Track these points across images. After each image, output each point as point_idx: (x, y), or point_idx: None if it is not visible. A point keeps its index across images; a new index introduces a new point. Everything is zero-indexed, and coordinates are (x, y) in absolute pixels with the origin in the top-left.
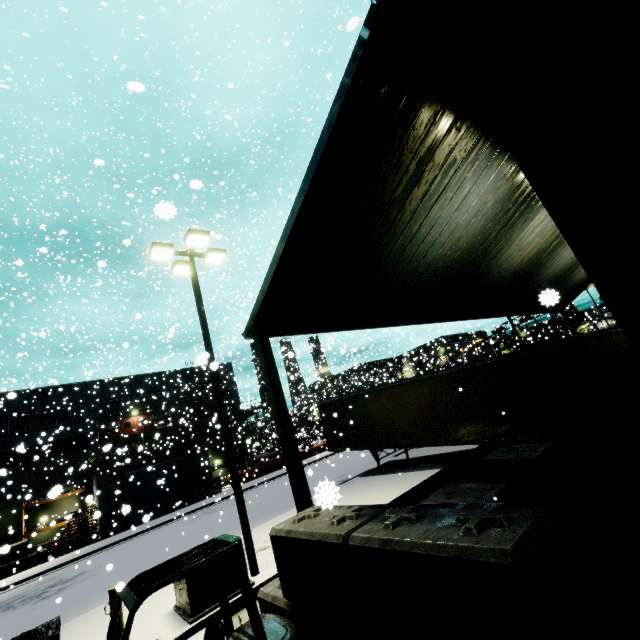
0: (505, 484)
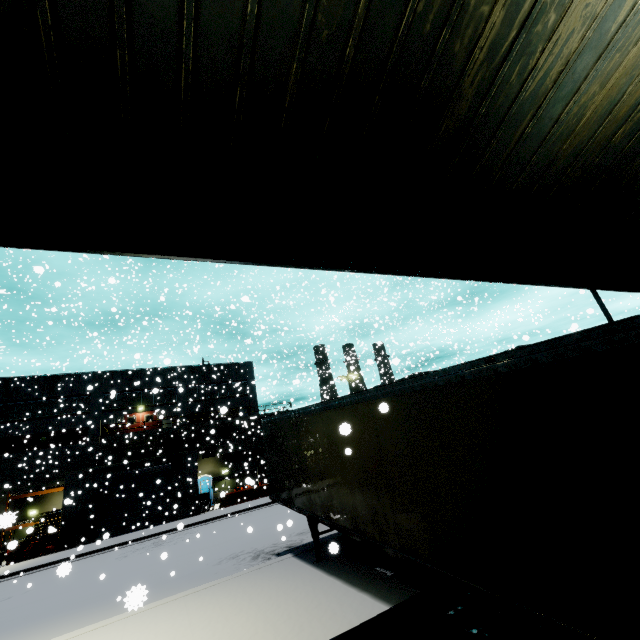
0: None
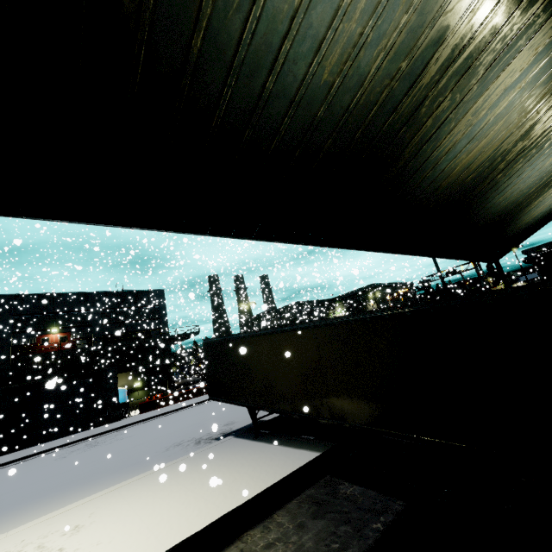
0: (404, 504)
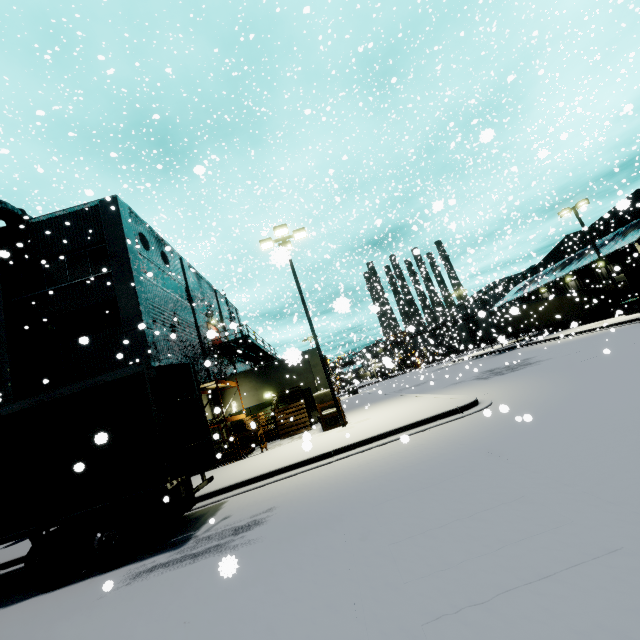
0: None
